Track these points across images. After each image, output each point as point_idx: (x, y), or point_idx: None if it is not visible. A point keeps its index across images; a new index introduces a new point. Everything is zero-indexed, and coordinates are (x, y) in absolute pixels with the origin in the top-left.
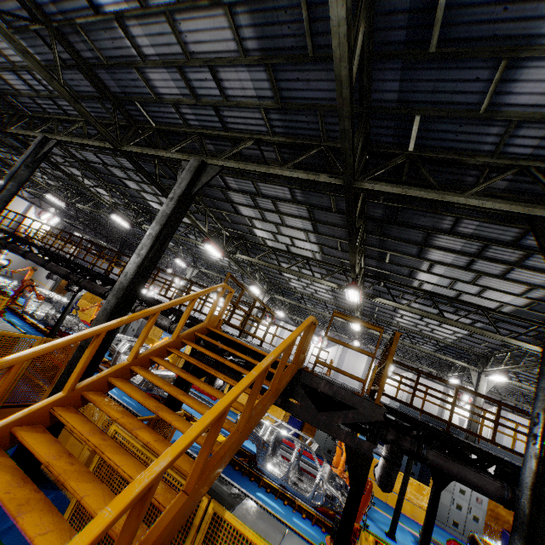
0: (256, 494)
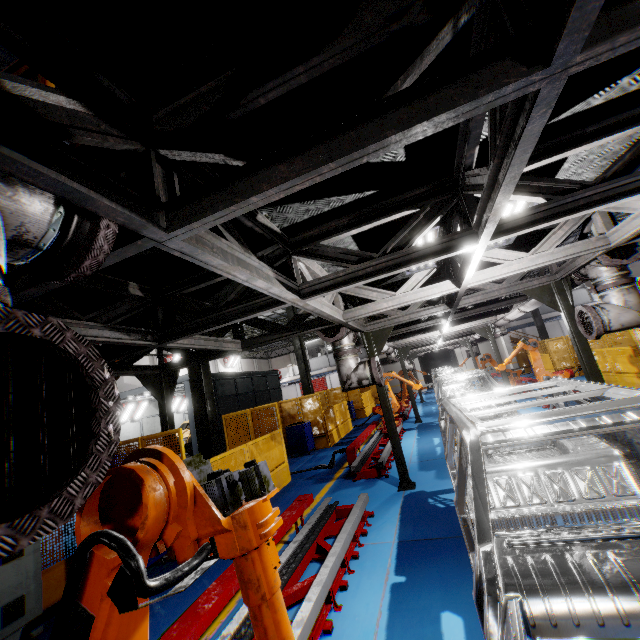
0: (439, 613)
